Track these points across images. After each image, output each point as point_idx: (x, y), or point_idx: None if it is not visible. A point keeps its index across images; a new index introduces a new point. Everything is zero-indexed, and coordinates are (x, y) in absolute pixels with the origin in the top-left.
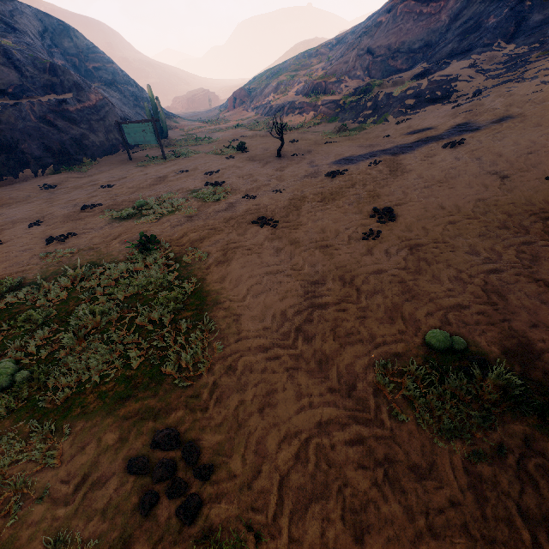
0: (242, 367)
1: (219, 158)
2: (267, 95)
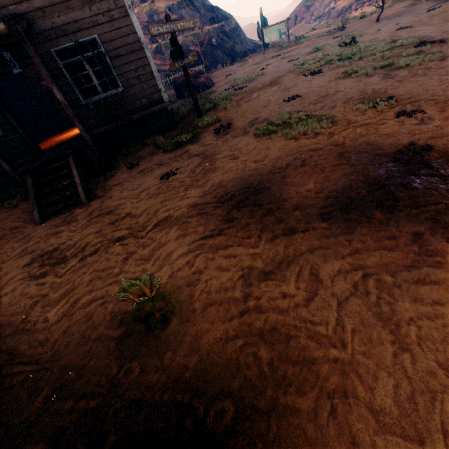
0: (435, 37)
1: (329, 36)
2: (327, 5)
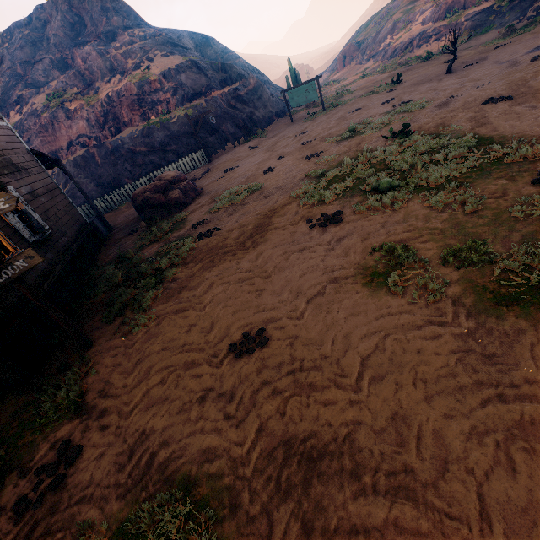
0: None
1: (379, 95)
2: (382, 40)
